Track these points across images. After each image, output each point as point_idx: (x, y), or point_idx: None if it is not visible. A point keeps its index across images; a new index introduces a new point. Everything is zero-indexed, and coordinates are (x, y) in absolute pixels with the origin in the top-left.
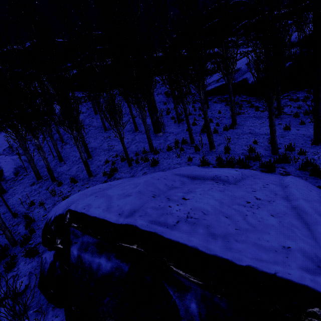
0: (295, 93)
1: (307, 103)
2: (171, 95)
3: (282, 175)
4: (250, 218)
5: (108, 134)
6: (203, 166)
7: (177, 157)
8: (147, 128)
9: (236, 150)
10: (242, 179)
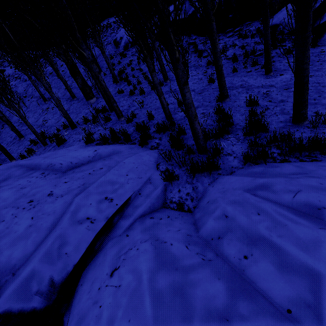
0: (249, 24)
1: (256, 39)
2: (99, 48)
3: (149, 150)
4: (1, 225)
5: (47, 106)
6: (89, 143)
7: (84, 132)
8: (56, 99)
9: (142, 117)
10: (88, 162)
